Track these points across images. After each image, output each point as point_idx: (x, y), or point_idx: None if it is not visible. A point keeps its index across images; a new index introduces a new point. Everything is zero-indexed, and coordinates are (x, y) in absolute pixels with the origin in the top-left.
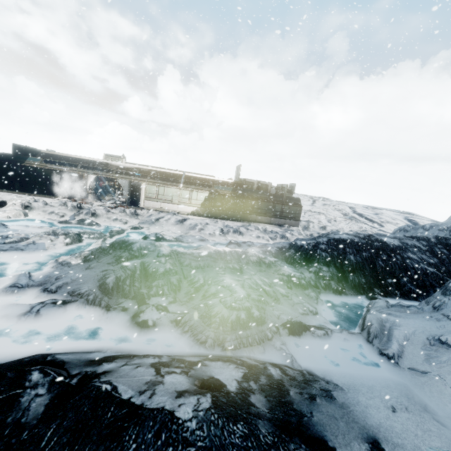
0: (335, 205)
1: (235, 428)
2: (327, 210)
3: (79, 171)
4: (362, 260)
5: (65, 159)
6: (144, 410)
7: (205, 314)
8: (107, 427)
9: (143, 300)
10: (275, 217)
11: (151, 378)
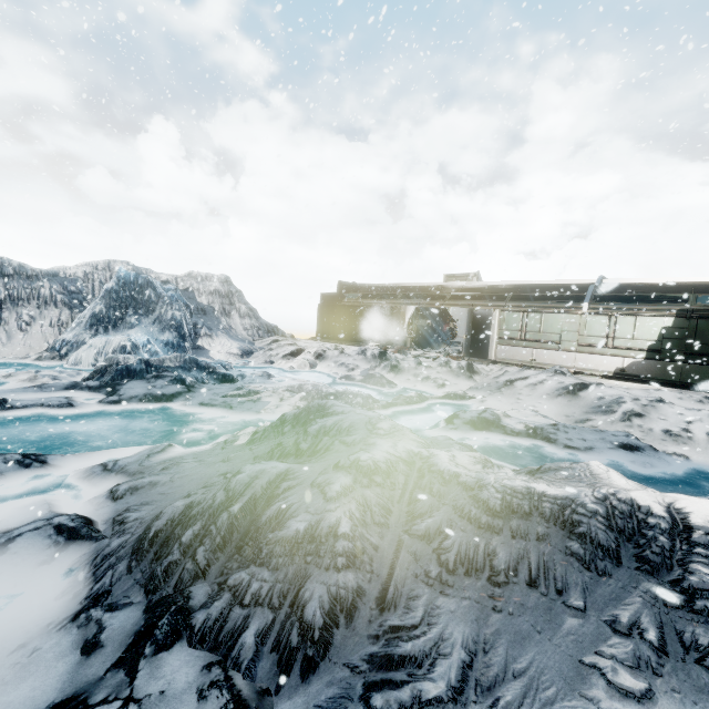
0: None
1: None
2: None
3: (397, 304)
4: None
5: (388, 290)
6: None
7: None
8: None
9: (140, 641)
10: None
11: None
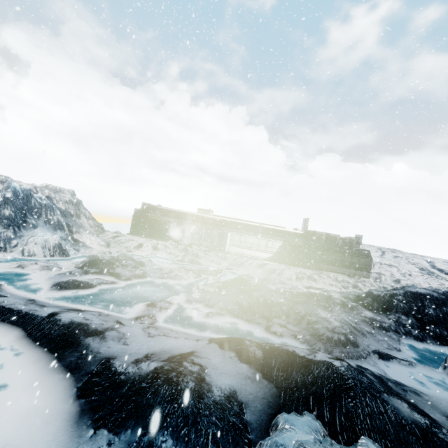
0: (409, 258)
1: (363, 377)
2: (399, 263)
3: (184, 222)
4: (443, 314)
5: (174, 213)
6: (315, 360)
7: (314, 333)
8: (300, 363)
9: (269, 319)
10: (345, 267)
11: (309, 351)
